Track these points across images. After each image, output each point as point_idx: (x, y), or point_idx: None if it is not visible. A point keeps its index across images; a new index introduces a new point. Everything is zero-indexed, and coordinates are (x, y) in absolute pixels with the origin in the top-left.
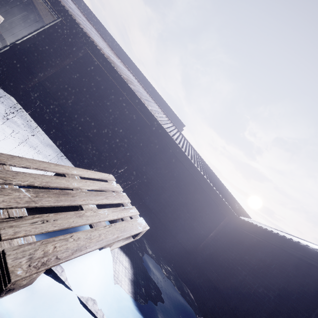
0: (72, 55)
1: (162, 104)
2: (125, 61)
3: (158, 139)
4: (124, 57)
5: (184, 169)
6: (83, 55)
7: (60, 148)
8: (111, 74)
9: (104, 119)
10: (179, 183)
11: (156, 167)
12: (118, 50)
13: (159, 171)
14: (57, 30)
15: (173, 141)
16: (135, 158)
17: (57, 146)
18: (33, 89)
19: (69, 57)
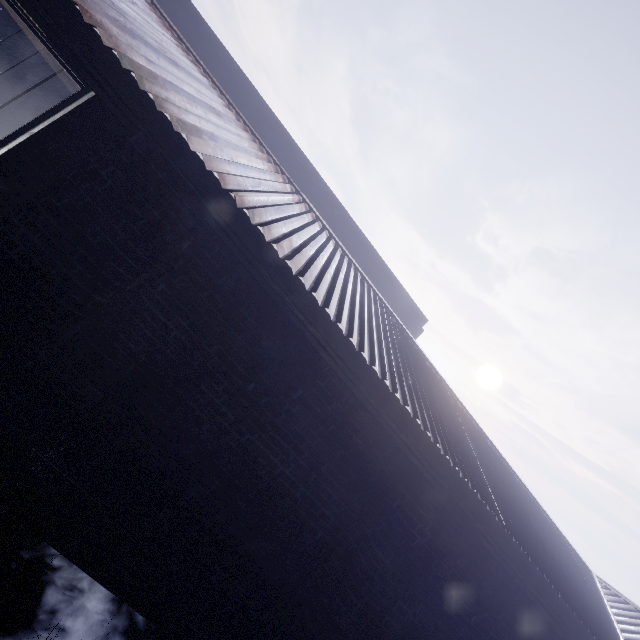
0: (157, 260)
1: (374, 265)
2: (278, 145)
3: (461, 538)
4: (275, 133)
5: (506, 576)
6: (197, 244)
7: (135, 601)
8: (309, 332)
9: (280, 471)
10: (493, 617)
11: (434, 588)
12: (256, 109)
13: (442, 599)
14: (88, 164)
15: (497, 526)
16: (394, 614)
17: (123, 596)
18: (5, 404)
19: (147, 269)
